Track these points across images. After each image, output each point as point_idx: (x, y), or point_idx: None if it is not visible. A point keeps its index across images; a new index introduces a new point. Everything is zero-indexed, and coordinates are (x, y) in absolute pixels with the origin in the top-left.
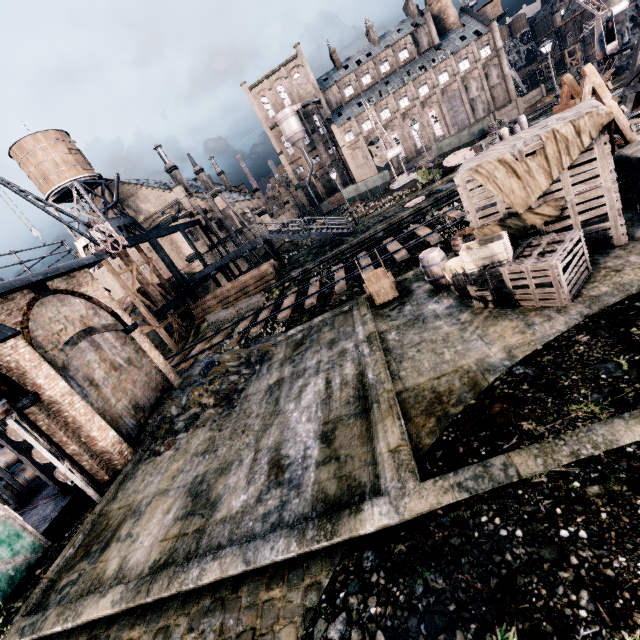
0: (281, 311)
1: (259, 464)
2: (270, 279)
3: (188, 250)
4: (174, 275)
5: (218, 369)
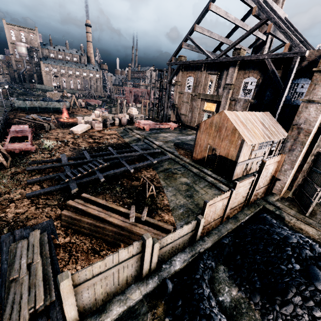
0: (11, 99)
1: (13, 105)
2: (5, 93)
3: None
4: None
5: None
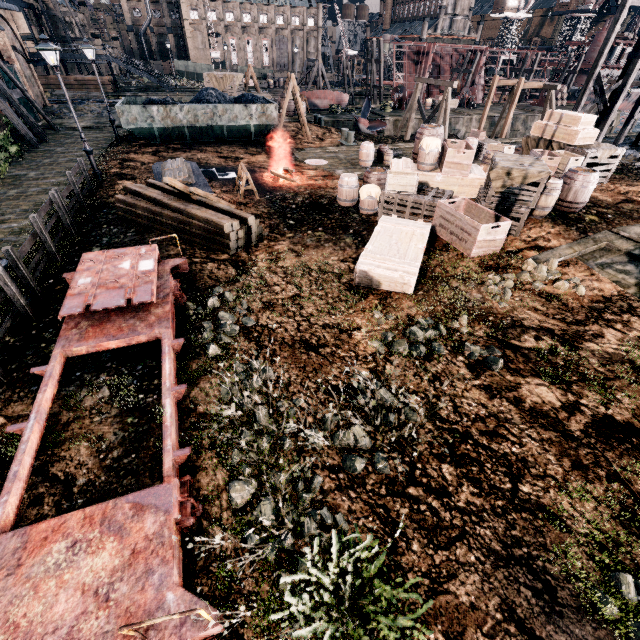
0: None
1: None
2: (108, 88)
3: (25, 28)
4: None
5: (88, 106)
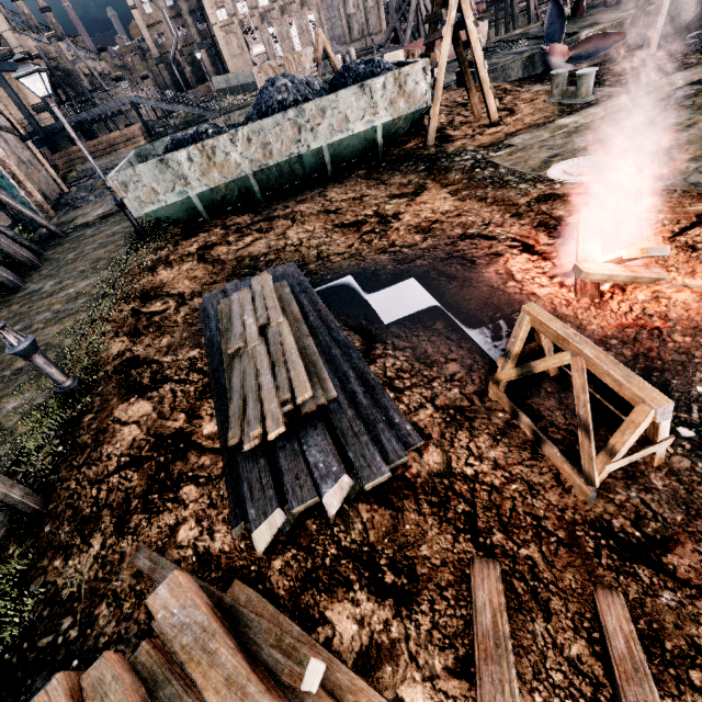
0: None
1: None
2: (140, 141)
3: (34, 98)
4: (27, 119)
5: None
